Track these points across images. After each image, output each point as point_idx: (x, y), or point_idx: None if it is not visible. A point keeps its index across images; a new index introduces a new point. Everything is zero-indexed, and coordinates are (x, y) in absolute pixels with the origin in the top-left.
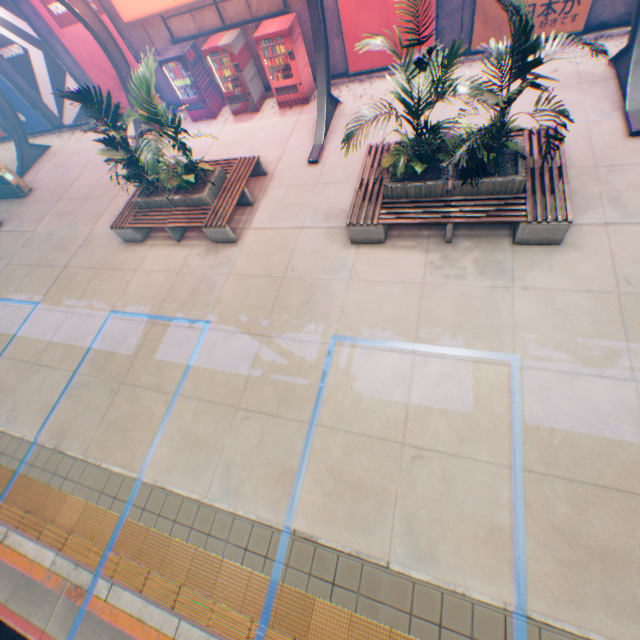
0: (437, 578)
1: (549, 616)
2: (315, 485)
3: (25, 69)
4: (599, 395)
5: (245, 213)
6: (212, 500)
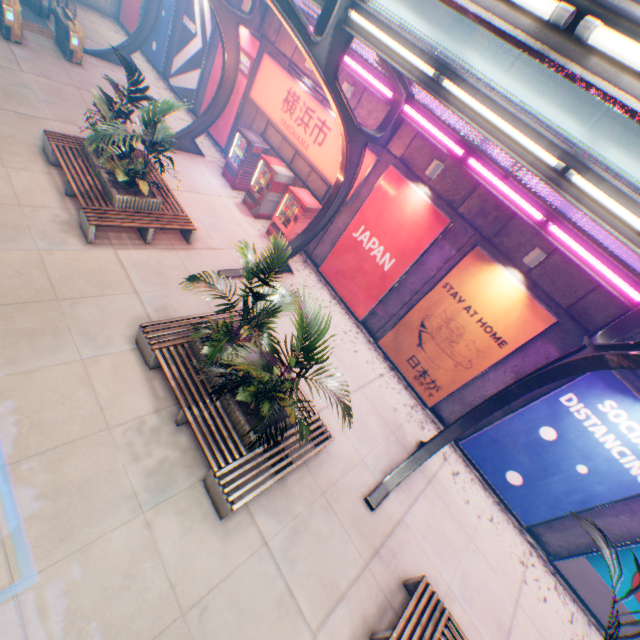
0: None
1: None
2: None
3: (186, 38)
4: None
5: (135, 240)
6: None
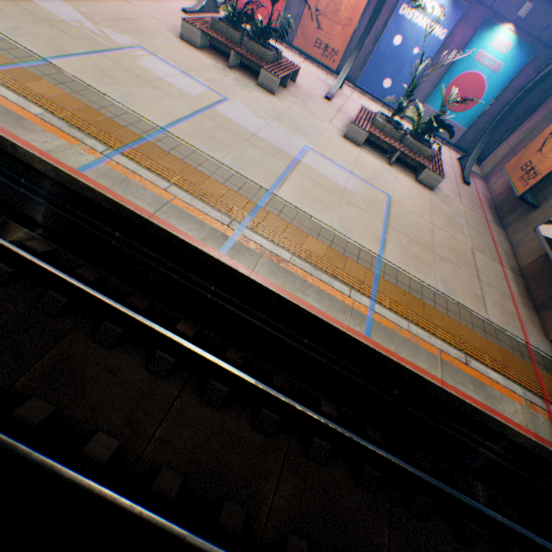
0: (129, 110)
1: (176, 136)
2: (81, 63)
3: None
4: (251, 121)
5: None
6: None
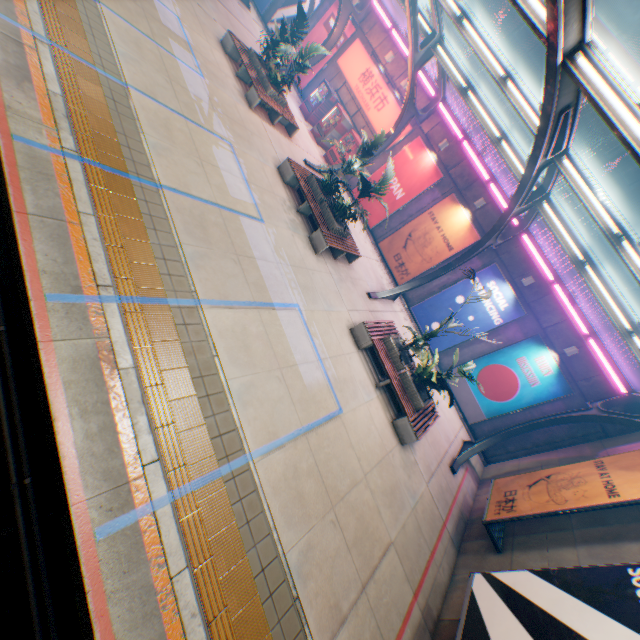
0: (150, 155)
1: (166, 198)
2: (157, 109)
3: (295, 0)
4: (265, 249)
5: (267, 120)
6: (114, 46)
